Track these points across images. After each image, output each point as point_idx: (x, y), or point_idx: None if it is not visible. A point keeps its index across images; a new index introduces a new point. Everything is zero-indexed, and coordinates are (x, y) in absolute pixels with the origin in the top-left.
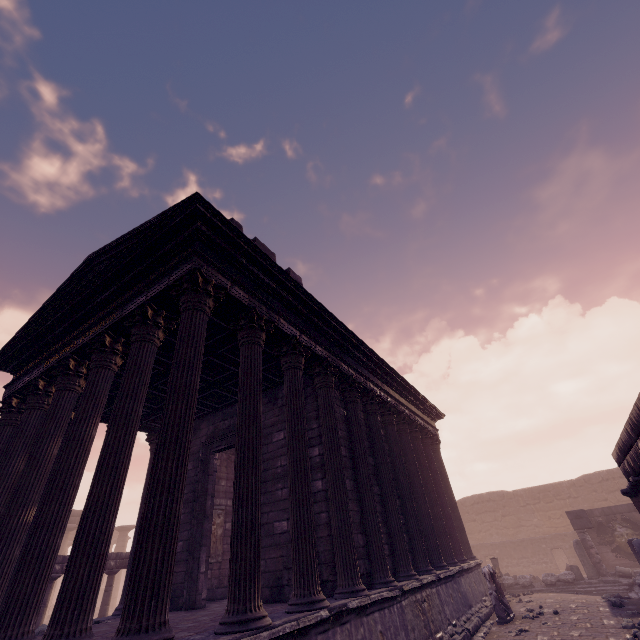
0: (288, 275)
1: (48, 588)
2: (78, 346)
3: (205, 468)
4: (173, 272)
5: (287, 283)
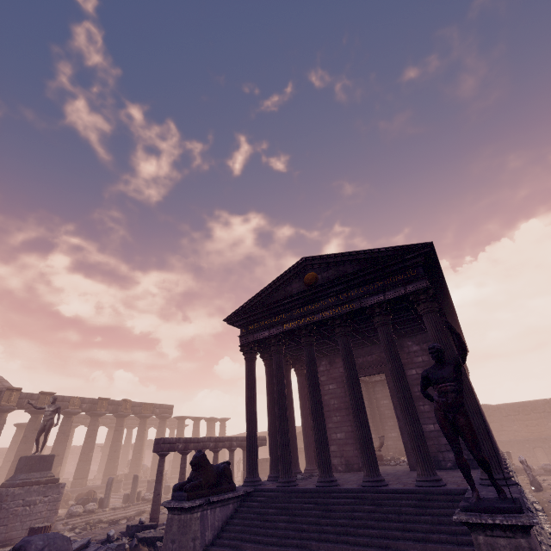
0: (443, 277)
1: (232, 456)
2: (319, 319)
3: None
4: (407, 285)
5: (442, 282)
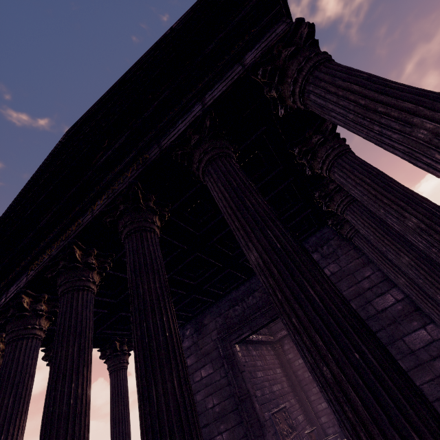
0: None
1: None
2: (86, 222)
3: (233, 365)
4: (245, 54)
5: None
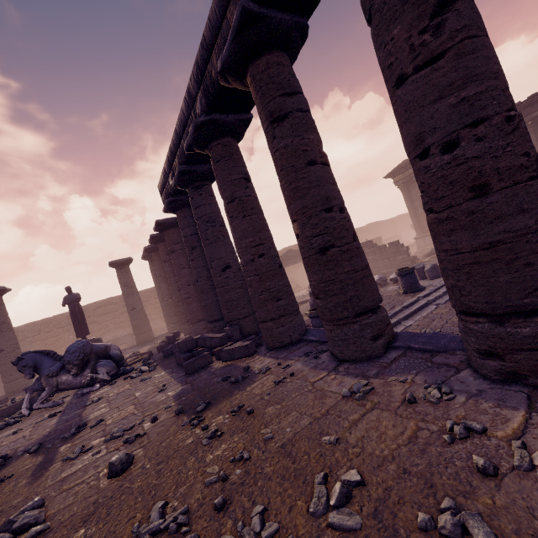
0: None
1: None
2: None
3: None
4: None
5: None
